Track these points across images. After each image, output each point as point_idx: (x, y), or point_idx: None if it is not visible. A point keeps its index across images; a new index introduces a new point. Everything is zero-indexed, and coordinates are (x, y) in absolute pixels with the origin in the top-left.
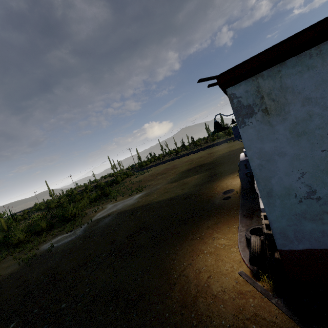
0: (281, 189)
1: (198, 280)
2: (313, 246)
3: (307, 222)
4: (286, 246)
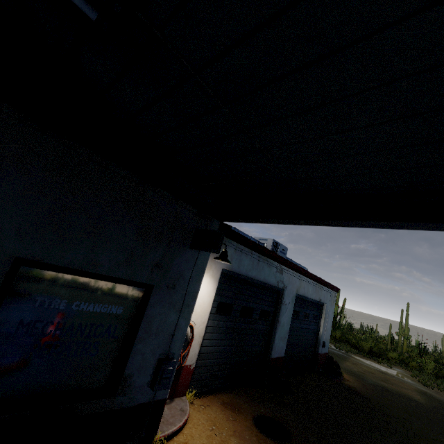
0: None
1: None
2: None
3: None
4: None
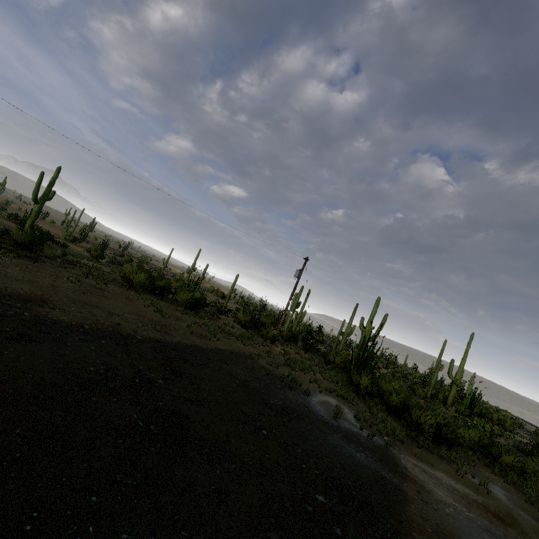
0: None
1: None
2: None
3: None
4: None
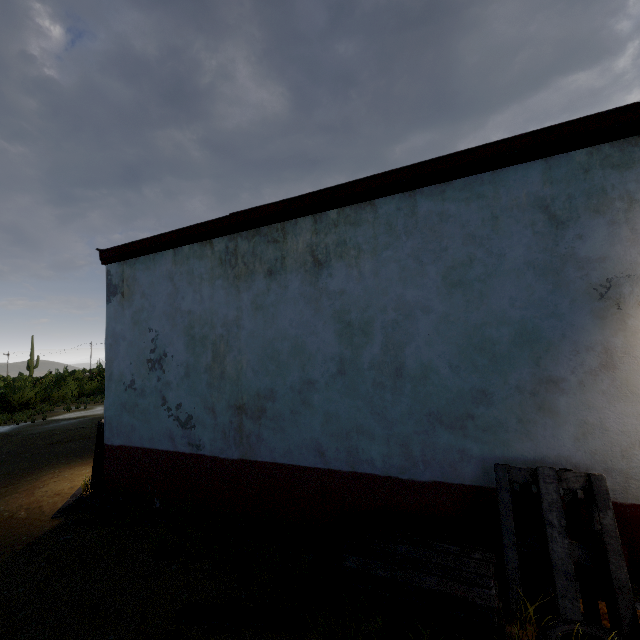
0: (118, 374)
1: (42, 482)
2: (125, 442)
3: (126, 414)
4: (110, 440)
